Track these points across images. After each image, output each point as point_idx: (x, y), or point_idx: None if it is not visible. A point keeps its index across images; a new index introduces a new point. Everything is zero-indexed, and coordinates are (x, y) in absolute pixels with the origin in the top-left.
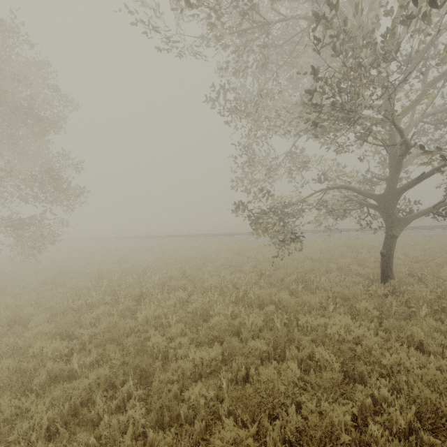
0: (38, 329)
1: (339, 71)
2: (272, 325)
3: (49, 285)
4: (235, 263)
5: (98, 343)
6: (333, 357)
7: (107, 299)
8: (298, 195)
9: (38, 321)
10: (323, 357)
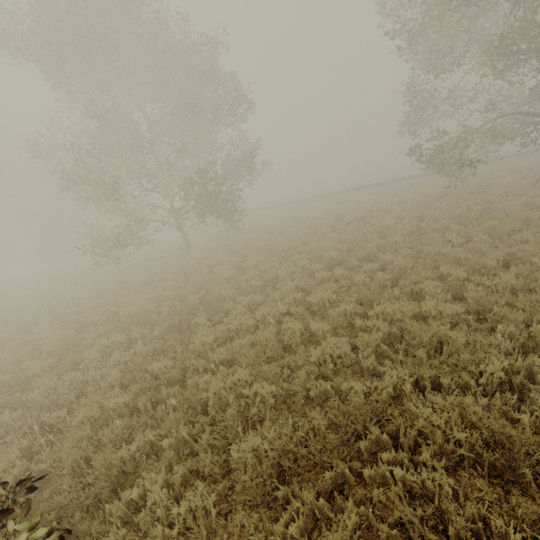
0: (330, 235)
1: (533, 33)
2: (471, 212)
3: (276, 232)
4: (403, 200)
5: (375, 232)
6: (522, 206)
7: (337, 227)
8: (467, 127)
9: (318, 236)
10: (515, 209)
